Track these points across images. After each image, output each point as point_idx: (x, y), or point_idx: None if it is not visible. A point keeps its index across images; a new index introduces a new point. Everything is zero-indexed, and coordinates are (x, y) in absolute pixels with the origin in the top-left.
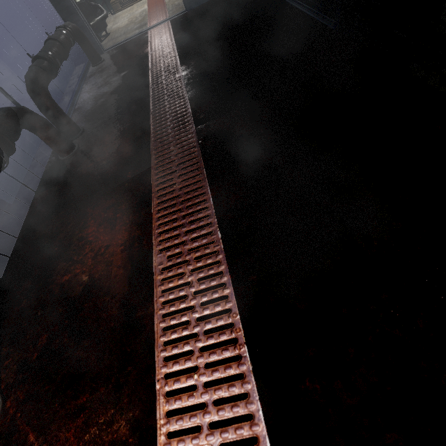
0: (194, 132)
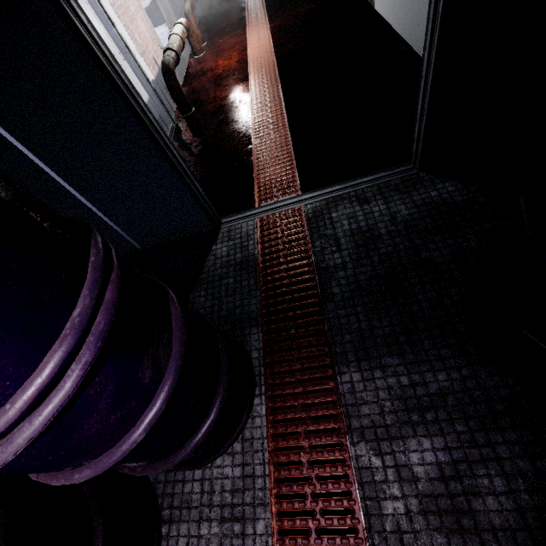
0: None
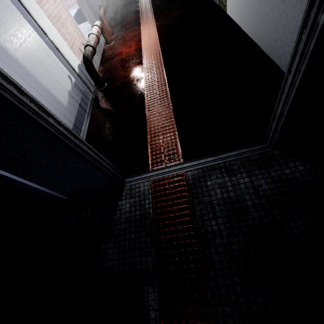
0: (150, 1)
